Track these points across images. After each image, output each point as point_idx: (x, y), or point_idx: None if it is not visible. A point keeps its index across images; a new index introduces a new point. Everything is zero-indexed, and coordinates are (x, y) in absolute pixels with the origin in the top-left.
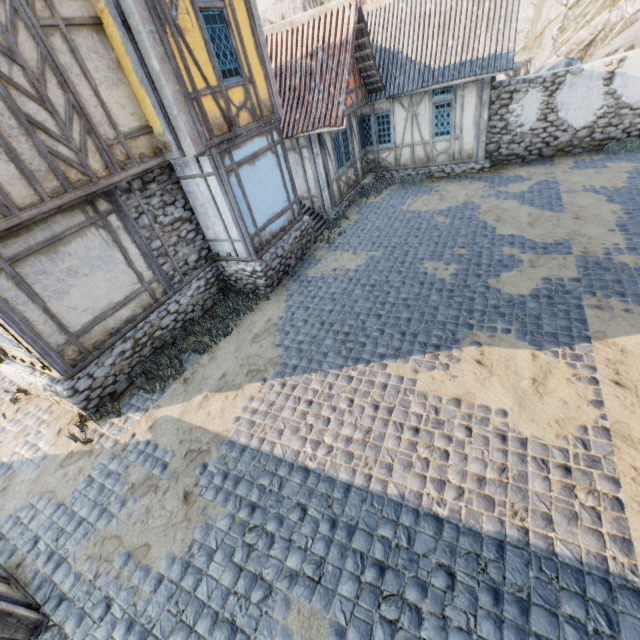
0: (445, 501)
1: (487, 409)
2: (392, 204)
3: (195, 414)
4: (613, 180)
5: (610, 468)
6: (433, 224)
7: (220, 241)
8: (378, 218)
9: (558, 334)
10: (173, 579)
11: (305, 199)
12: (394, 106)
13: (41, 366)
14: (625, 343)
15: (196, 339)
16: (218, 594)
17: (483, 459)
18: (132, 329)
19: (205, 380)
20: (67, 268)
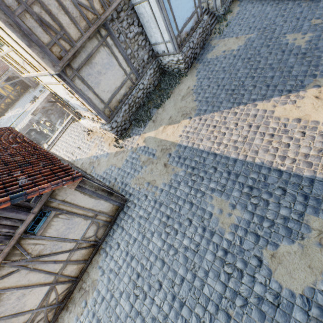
0: (285, 164)
1: (317, 122)
2: None
3: (161, 135)
4: None
5: None
6: (297, 3)
7: (158, 44)
8: (254, 7)
9: None
10: (166, 190)
11: (203, 3)
12: None
13: (97, 119)
14: None
15: (154, 102)
16: (184, 194)
17: (309, 146)
18: (126, 99)
19: (162, 120)
20: (97, 71)
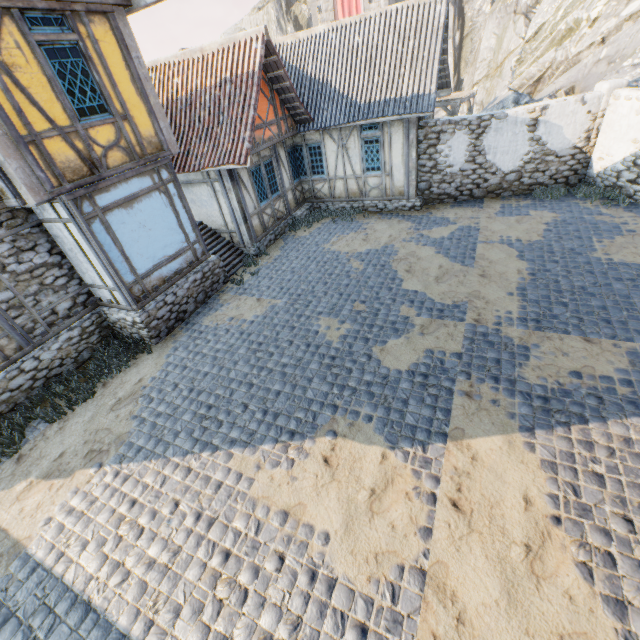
0: None
1: (311, 530)
2: (317, 241)
3: (7, 509)
4: (530, 232)
5: (409, 634)
6: (346, 270)
7: (98, 287)
8: (298, 257)
9: (417, 428)
10: None
11: (224, 232)
12: (324, 138)
13: None
14: (479, 447)
15: (53, 402)
16: None
17: (280, 607)
18: None
19: (40, 460)
20: None
